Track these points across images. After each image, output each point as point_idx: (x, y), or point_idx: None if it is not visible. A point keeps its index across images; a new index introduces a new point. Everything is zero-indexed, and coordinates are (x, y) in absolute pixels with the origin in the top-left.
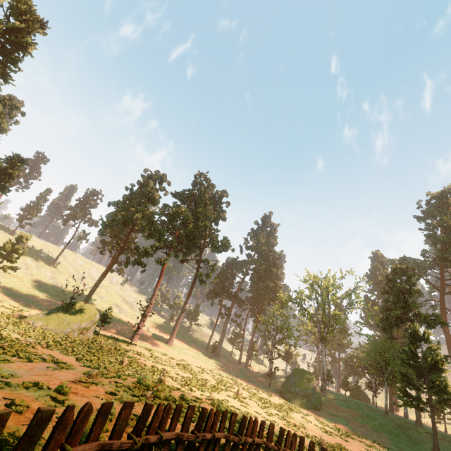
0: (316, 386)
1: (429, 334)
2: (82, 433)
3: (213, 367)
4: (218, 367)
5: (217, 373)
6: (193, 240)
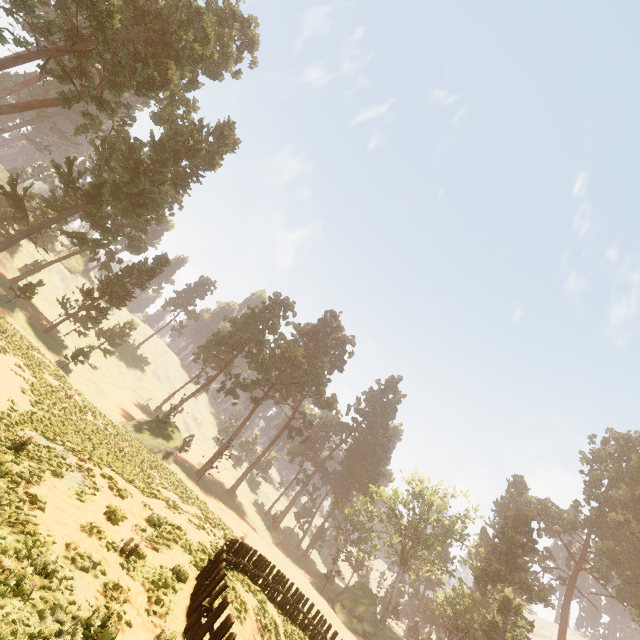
0: (374, 612)
1: (523, 607)
2: (243, 555)
3: (268, 540)
4: (272, 542)
5: (272, 549)
6: (298, 386)
